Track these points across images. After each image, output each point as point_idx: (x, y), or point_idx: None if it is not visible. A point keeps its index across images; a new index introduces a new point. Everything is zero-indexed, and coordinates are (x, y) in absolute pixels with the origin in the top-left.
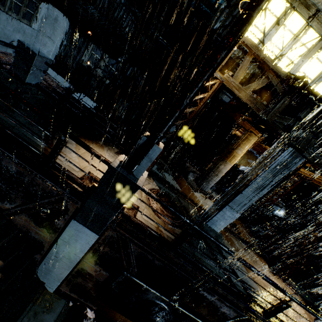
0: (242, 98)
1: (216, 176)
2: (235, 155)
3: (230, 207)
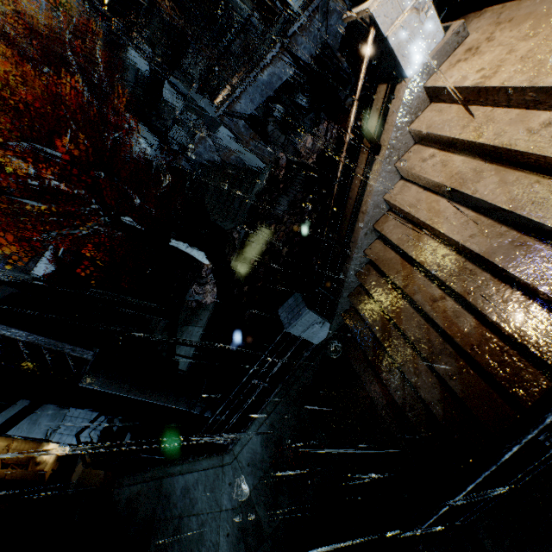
0: None
1: None
2: None
3: None
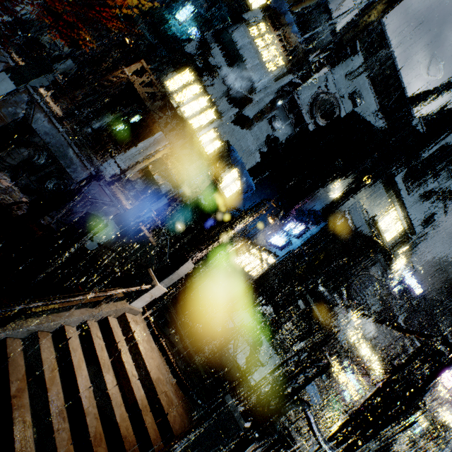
0: (138, 91)
1: (130, 170)
2: (149, 158)
3: (119, 157)
